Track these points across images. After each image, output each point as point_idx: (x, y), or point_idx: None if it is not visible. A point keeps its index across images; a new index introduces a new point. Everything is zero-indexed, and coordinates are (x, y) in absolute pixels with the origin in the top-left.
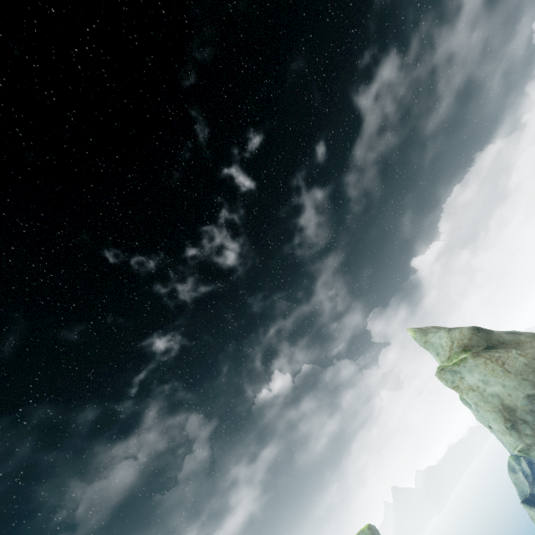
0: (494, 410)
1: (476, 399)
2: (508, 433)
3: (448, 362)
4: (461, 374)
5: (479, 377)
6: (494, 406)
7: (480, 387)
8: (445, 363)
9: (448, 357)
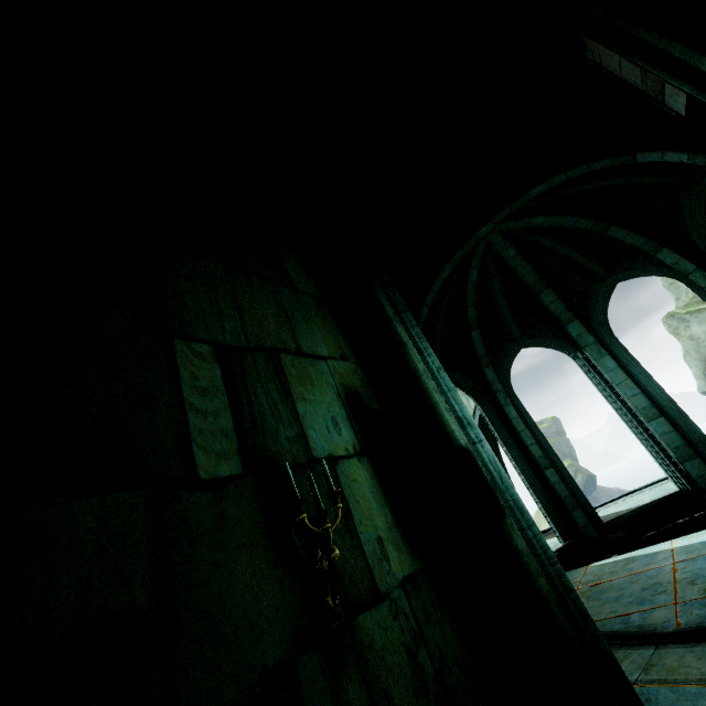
0: (700, 359)
1: (690, 347)
2: (702, 378)
3: (683, 309)
4: (689, 323)
5: (705, 329)
6: (702, 356)
7: (700, 338)
8: (679, 309)
9: (686, 304)
